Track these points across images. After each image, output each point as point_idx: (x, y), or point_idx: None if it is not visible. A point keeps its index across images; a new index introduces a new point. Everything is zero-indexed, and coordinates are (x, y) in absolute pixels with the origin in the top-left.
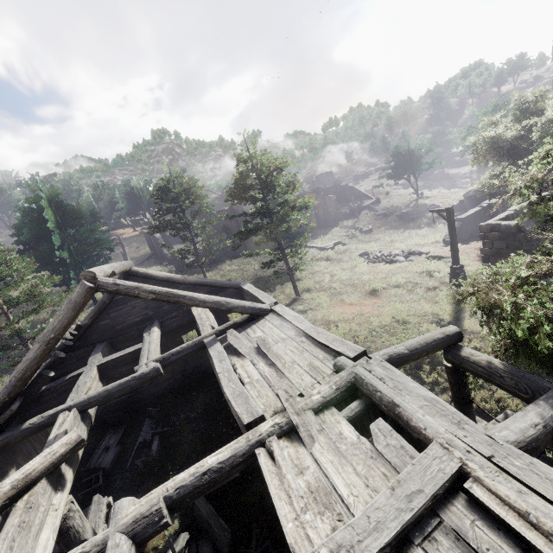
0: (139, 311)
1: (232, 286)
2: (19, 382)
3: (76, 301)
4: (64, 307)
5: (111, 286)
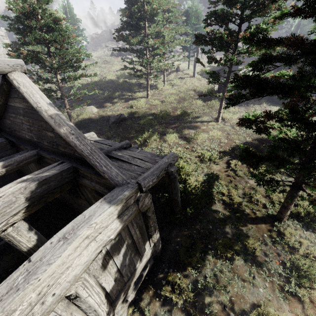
0: (27, 130)
1: (106, 178)
2: None
3: None
4: None
5: None
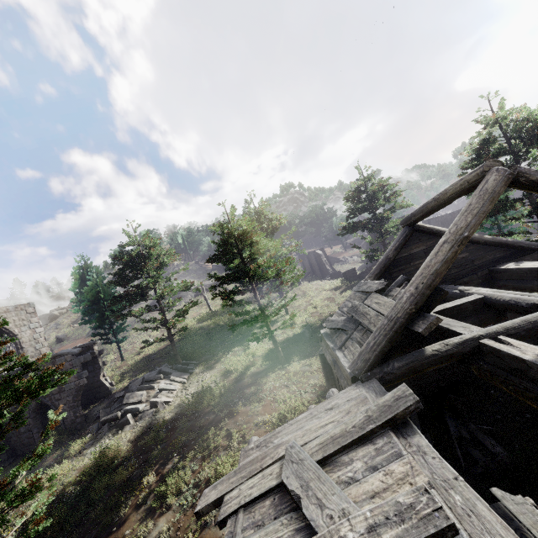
0: None
1: None
2: (427, 290)
3: (494, 191)
4: (476, 199)
5: (534, 174)
